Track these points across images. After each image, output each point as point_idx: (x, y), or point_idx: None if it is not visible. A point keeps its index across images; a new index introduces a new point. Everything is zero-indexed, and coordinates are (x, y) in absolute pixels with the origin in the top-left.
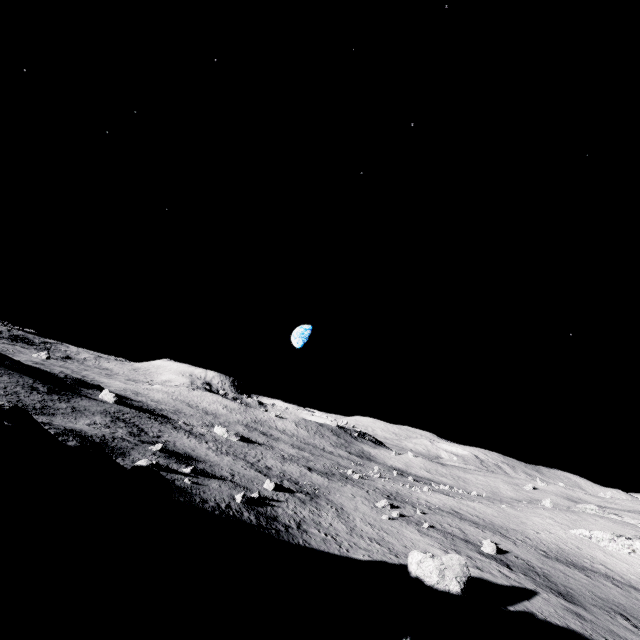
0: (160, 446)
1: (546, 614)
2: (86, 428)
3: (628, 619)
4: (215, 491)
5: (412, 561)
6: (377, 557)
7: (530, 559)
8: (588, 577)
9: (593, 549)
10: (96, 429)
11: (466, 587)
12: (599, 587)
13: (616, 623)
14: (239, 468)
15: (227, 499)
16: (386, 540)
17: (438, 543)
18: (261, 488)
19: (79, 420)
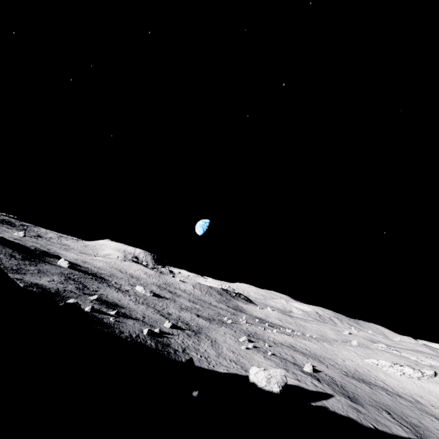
0: (96, 297)
1: (335, 408)
2: (46, 283)
3: (390, 414)
4: (130, 326)
5: (252, 373)
6: (232, 371)
7: (334, 376)
8: (371, 388)
9: (378, 372)
10: (53, 284)
11: (283, 389)
12: (376, 394)
13: (381, 415)
14: (149, 313)
15: (137, 332)
16: (241, 361)
17: (275, 364)
18: (162, 326)
19: (42, 278)
